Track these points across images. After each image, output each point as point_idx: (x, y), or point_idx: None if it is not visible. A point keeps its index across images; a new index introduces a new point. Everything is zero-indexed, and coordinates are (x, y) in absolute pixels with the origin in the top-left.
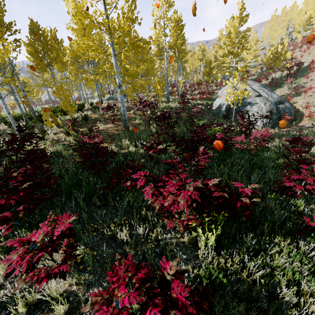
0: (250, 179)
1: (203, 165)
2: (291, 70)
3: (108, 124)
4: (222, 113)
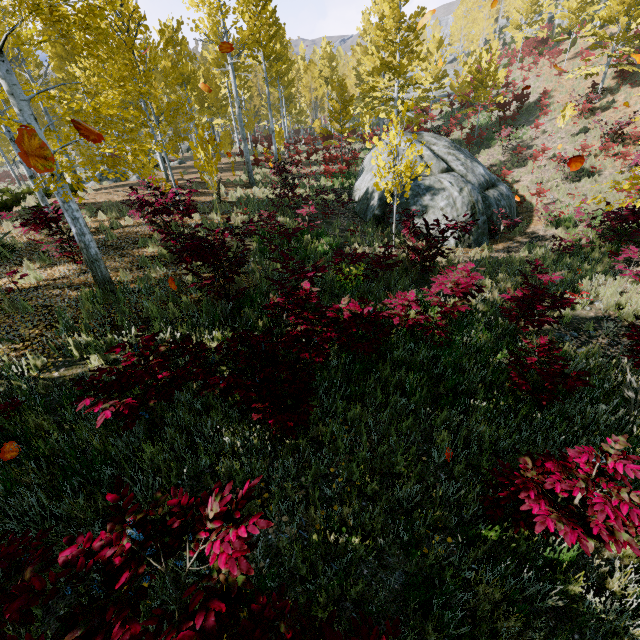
0: (431, 439)
1: (224, 582)
2: (506, 110)
3: (59, 264)
4: (373, 212)
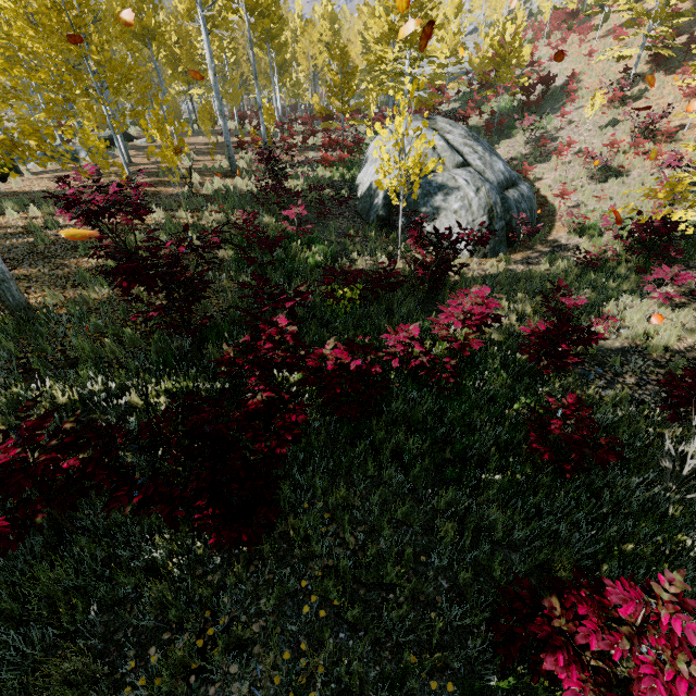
0: (432, 527)
1: None
2: (530, 94)
3: None
4: (377, 212)
